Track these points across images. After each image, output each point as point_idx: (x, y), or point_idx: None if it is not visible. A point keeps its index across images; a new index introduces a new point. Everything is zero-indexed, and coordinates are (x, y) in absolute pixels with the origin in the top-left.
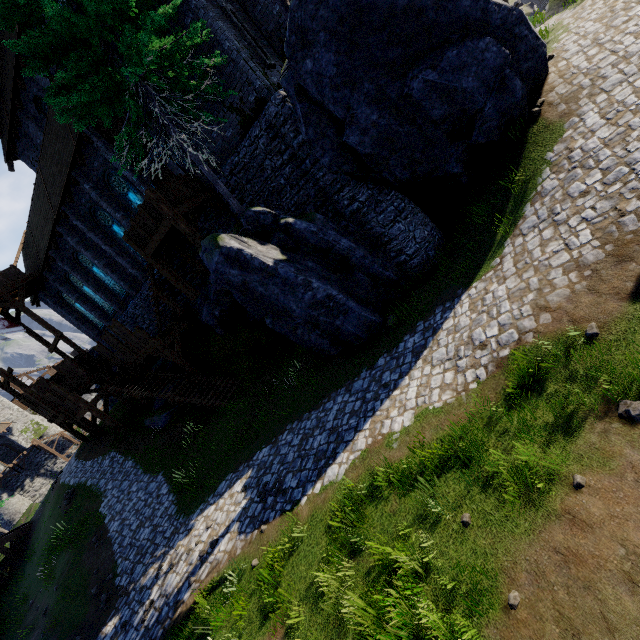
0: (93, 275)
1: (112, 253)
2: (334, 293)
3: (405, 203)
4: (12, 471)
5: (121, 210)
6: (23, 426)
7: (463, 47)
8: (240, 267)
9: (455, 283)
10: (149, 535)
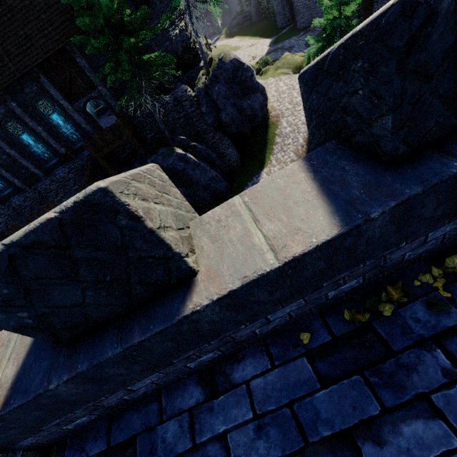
0: None
1: (17, 156)
2: (217, 174)
3: (230, 141)
4: None
5: (40, 125)
6: None
7: (255, 95)
8: (185, 162)
9: (257, 169)
10: None
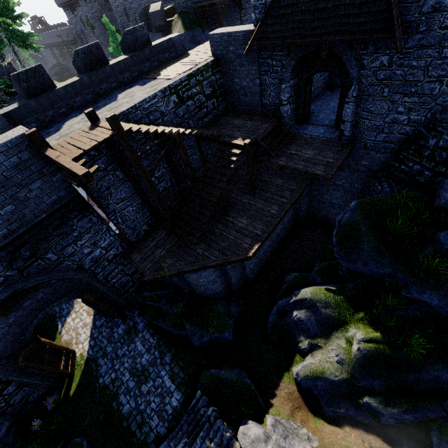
0: None
1: None
2: None
3: None
4: None
5: None
6: None
7: None
8: None
9: None
10: None
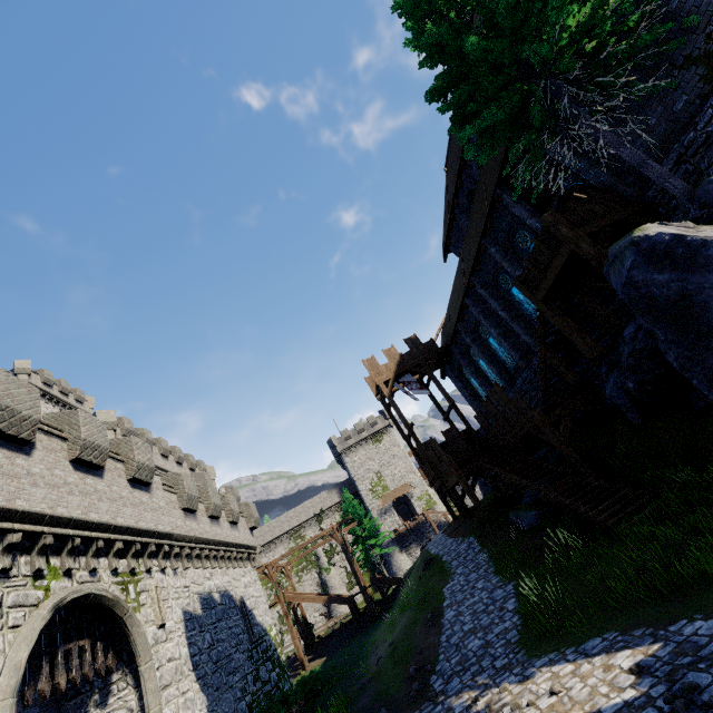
0: (488, 347)
1: (507, 318)
2: None
3: None
4: (405, 529)
5: (521, 268)
6: (420, 493)
7: None
8: (674, 266)
9: None
10: (477, 649)
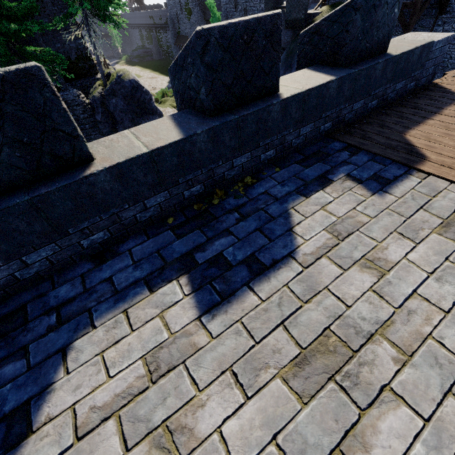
0: None
1: None
2: None
3: None
4: None
5: None
6: None
7: (153, 117)
8: None
9: None
10: None
